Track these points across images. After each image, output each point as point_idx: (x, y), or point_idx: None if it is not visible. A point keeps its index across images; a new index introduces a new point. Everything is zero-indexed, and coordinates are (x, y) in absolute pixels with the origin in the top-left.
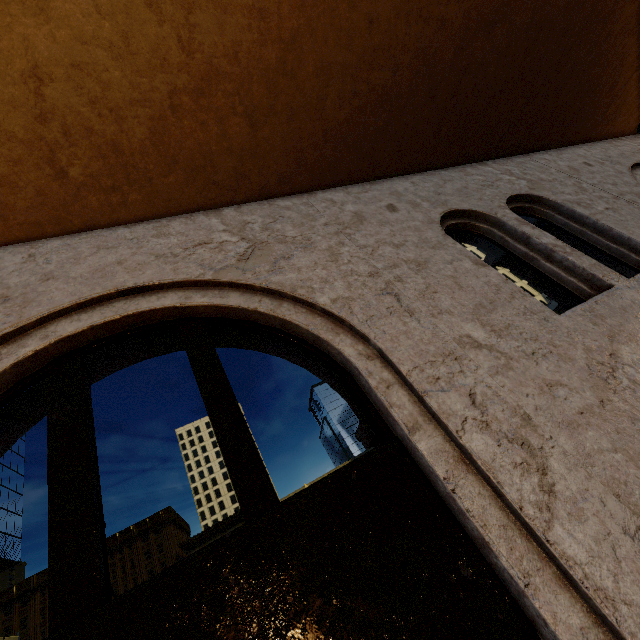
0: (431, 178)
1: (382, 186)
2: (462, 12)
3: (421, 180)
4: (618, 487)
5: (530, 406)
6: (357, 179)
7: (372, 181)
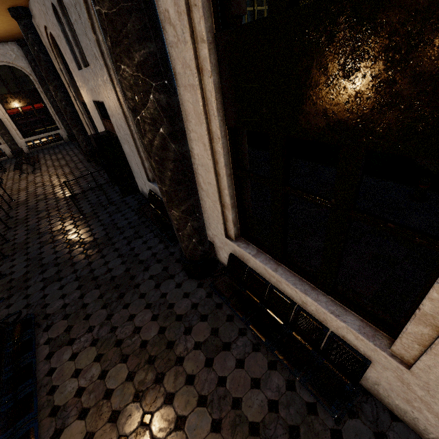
0: None
1: None
2: None
3: None
4: (87, 100)
5: (80, 85)
6: None
7: None
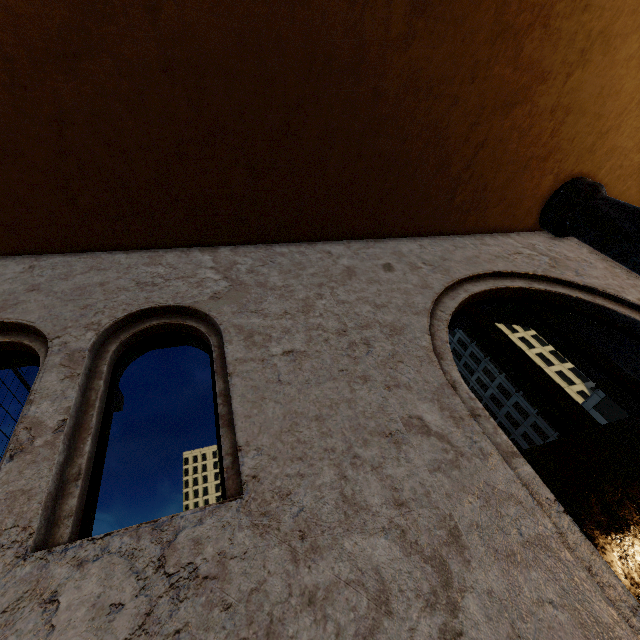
0: (78, 263)
1: None
2: None
3: (54, 264)
4: None
5: None
6: None
7: None
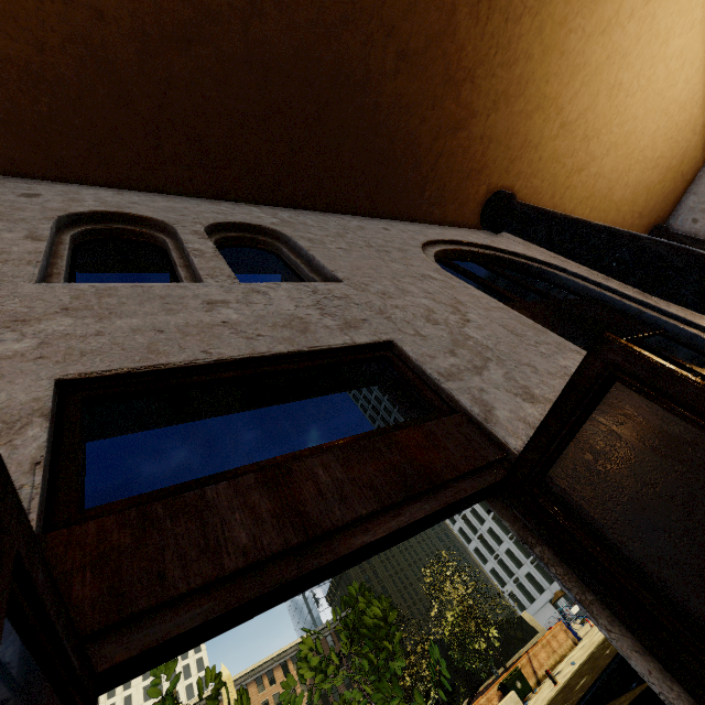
0: (155, 197)
1: (67, 186)
2: (128, 11)
3: (137, 195)
4: None
5: None
6: (33, 173)
7: (63, 182)
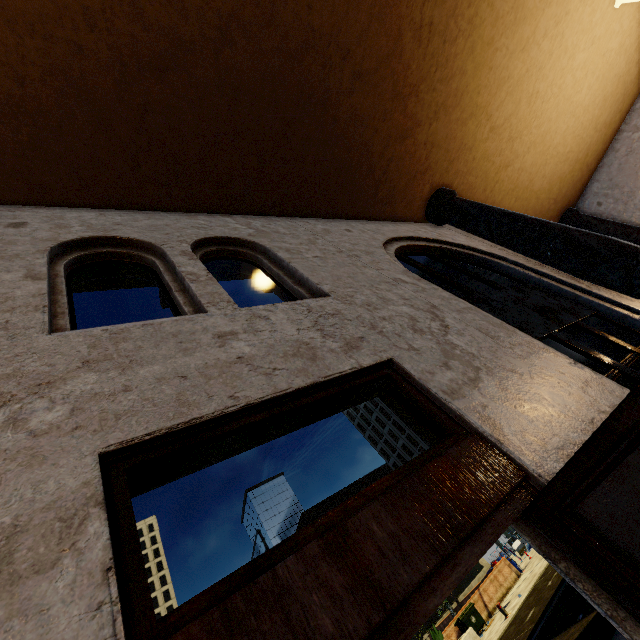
0: (136, 214)
1: (50, 210)
2: (106, 44)
3: (118, 214)
4: None
5: None
6: (15, 199)
7: (45, 206)
